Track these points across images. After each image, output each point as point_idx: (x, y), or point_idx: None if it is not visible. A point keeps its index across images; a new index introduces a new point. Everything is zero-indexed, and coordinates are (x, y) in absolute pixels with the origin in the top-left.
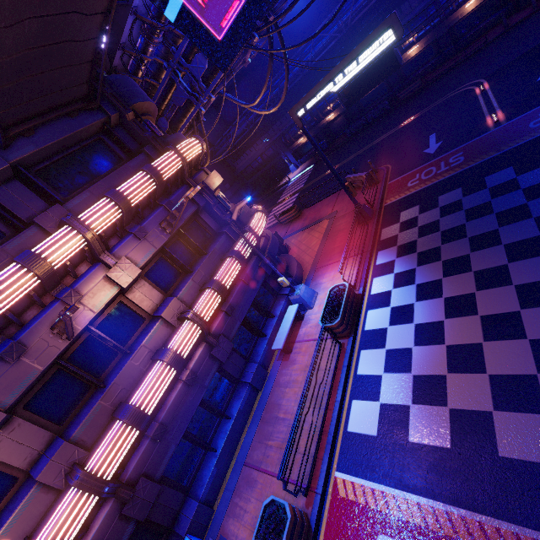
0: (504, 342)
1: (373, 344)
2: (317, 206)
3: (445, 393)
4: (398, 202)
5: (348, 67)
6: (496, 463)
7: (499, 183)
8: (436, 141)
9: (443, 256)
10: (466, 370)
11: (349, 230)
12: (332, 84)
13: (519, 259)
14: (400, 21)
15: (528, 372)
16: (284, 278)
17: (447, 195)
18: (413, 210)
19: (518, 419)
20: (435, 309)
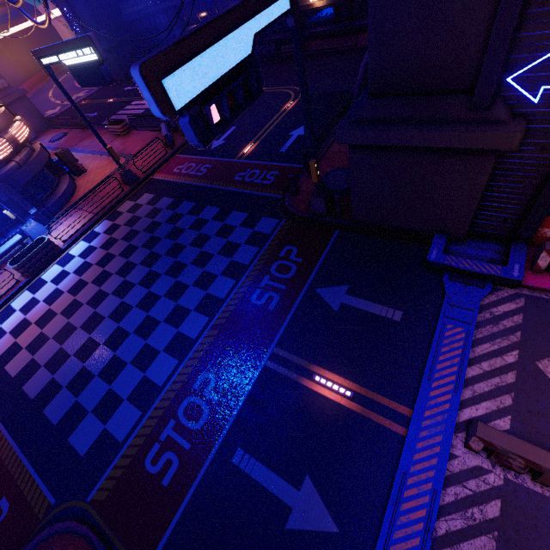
0: (63, 317)
1: (33, 289)
2: (140, 135)
3: (22, 333)
4: (155, 182)
5: (70, 52)
6: (1, 370)
7: (179, 212)
8: (226, 137)
9: (112, 248)
10: (39, 325)
11: (87, 193)
12: (62, 57)
13: (119, 274)
14: (97, 46)
15: (50, 336)
16: (9, 213)
17: (166, 200)
18: (149, 197)
19: (25, 355)
20: (71, 283)
